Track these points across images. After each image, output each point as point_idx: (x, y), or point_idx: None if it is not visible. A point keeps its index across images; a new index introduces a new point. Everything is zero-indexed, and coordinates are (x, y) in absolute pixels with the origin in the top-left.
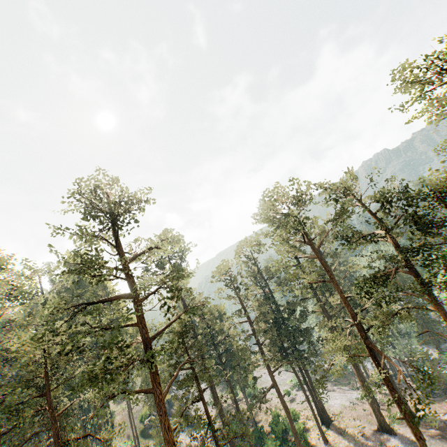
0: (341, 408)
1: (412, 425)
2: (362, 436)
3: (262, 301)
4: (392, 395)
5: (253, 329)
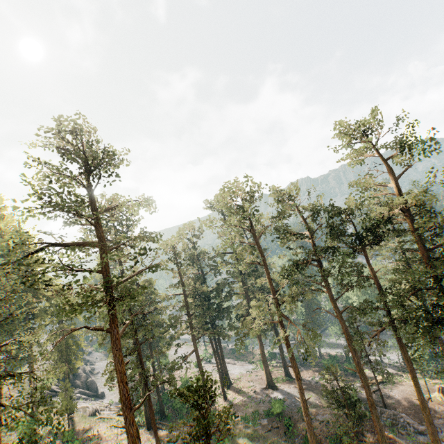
0: (240, 375)
1: (296, 371)
2: (254, 393)
3: (195, 280)
4: (288, 351)
5: (186, 301)
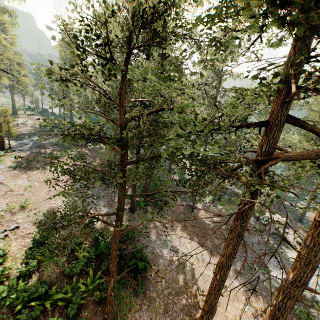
0: None
1: None
2: None
3: None
4: None
5: None
